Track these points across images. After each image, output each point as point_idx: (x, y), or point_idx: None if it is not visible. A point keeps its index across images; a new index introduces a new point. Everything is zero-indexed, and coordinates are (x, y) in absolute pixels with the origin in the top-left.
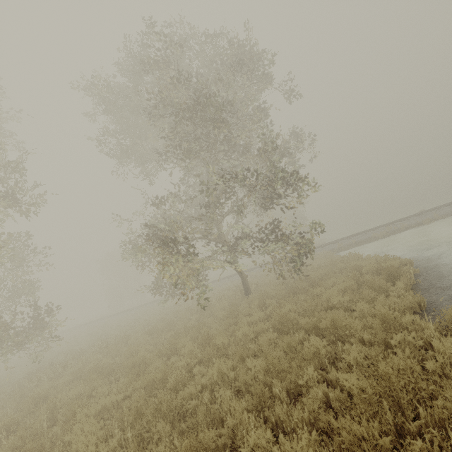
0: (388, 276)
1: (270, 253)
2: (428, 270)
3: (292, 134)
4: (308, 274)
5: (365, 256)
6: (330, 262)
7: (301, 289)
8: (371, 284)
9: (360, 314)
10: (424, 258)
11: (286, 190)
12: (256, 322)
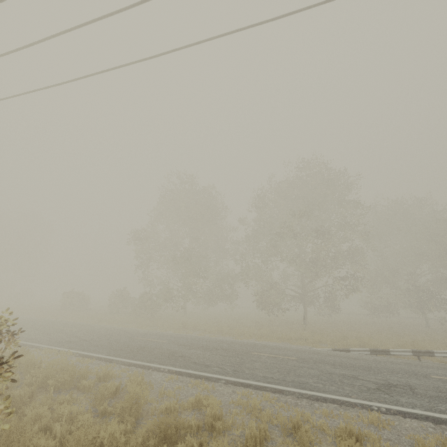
0: None
1: None
2: None
3: None
4: None
5: None
6: None
7: None
8: None
9: None
10: None
11: None
12: None
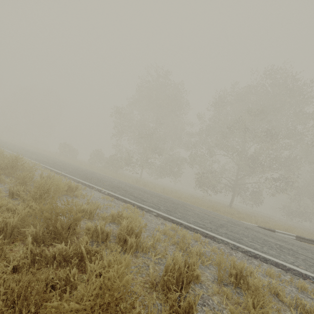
0: None
1: None
2: None
3: None
4: None
5: None
6: None
7: None
8: None
9: None
10: None
11: None
12: None
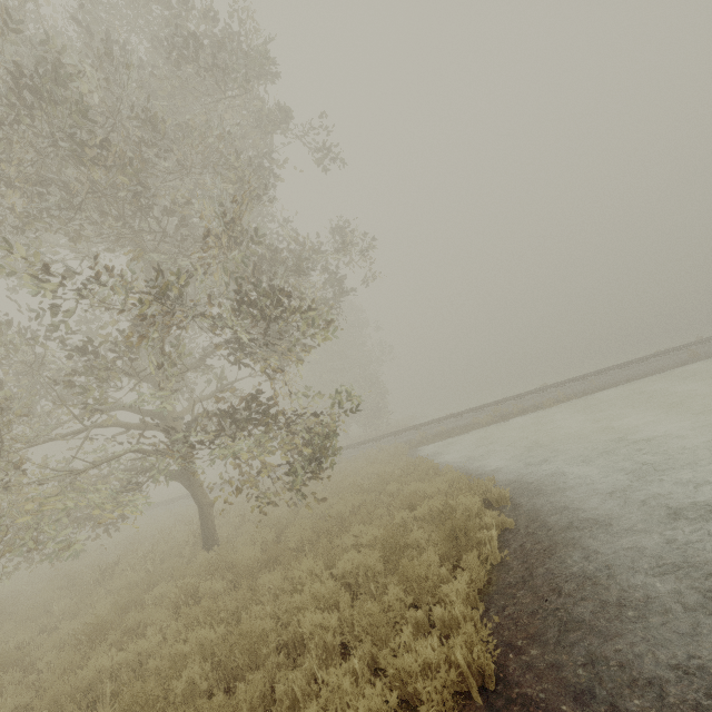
0: (451, 539)
1: (234, 466)
2: (530, 522)
3: (337, 233)
4: (336, 501)
5: (450, 461)
6: (383, 476)
7: (288, 553)
8: (407, 569)
9: (330, 708)
10: (531, 483)
11: (267, 331)
12: (122, 672)
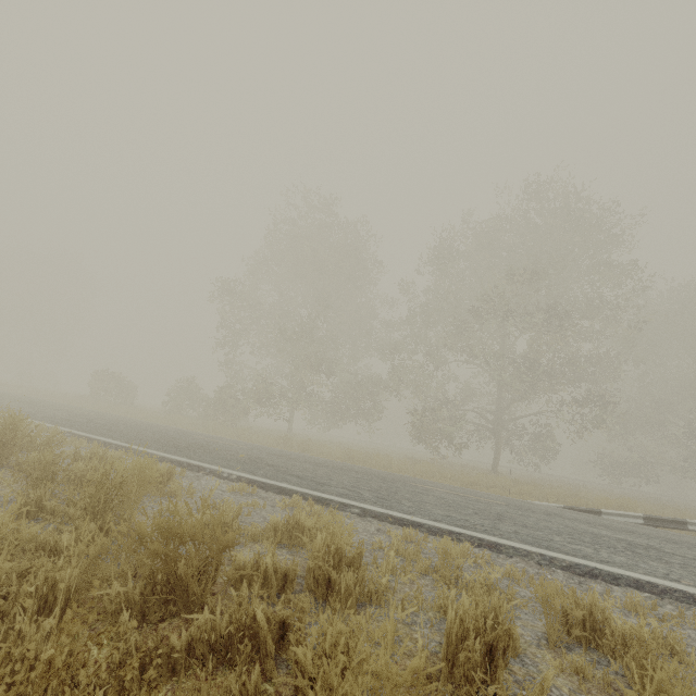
0: None
1: None
2: None
3: None
4: None
5: None
6: None
7: None
8: None
9: None
10: None
11: None
12: None
